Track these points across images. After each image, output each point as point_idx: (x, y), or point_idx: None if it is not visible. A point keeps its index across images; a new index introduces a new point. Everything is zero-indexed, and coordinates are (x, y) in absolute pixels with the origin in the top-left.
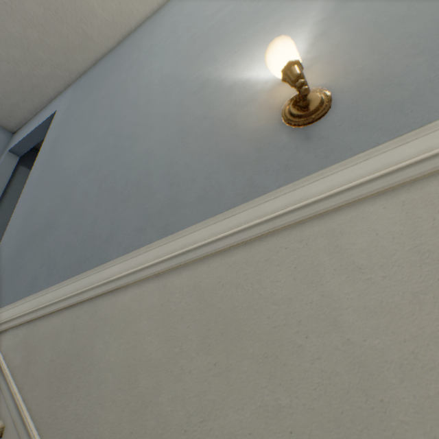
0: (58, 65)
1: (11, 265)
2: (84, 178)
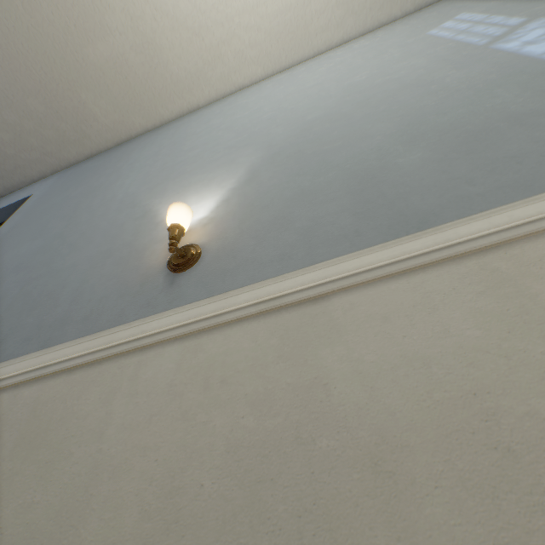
0: (49, 153)
1: None
2: (14, 276)
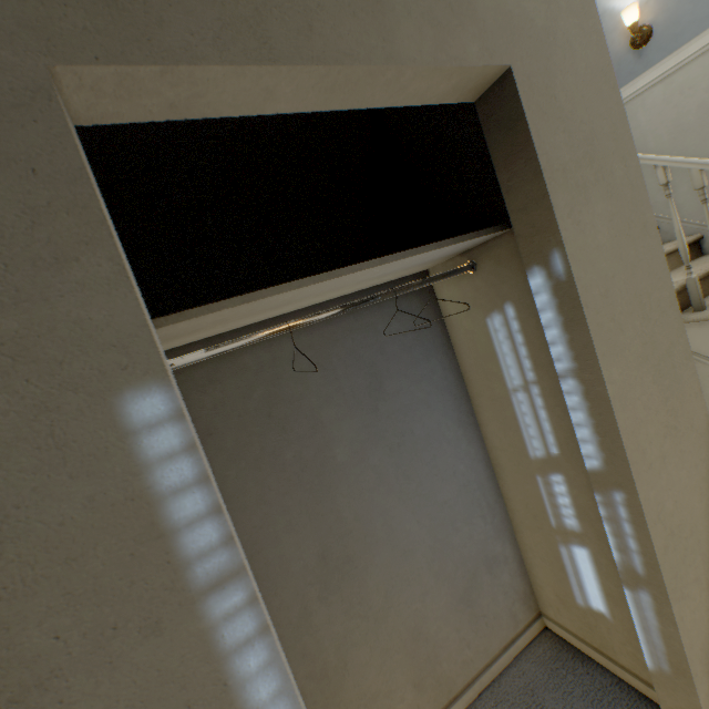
0: None
1: None
2: None
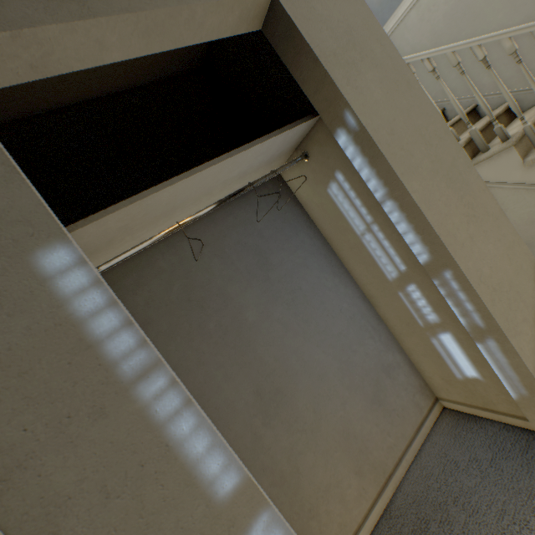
0: None
1: None
2: None
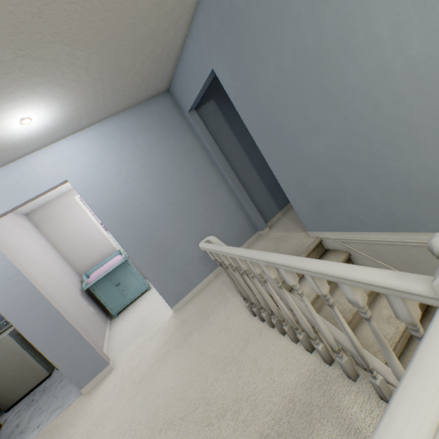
0: (177, 19)
1: (316, 213)
2: (347, 172)
